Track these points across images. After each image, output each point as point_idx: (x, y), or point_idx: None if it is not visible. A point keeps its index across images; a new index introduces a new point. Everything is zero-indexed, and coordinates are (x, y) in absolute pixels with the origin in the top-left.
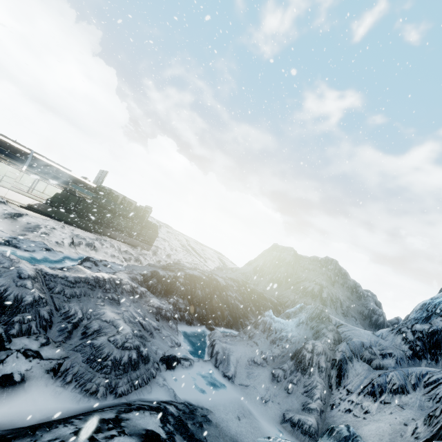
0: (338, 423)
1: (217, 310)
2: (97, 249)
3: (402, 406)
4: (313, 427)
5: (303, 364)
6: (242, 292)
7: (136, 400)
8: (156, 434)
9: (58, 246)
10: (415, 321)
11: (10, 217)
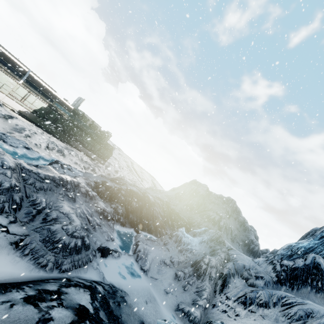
0: (216, 319)
1: (144, 219)
2: (65, 156)
3: (264, 316)
4: (197, 318)
5: (199, 272)
6: (164, 209)
7: (74, 277)
8: (86, 309)
9: (36, 147)
10: (281, 256)
11: (3, 117)
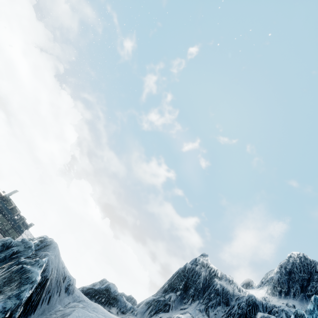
0: None
1: None
2: None
3: None
4: None
5: None
6: None
7: None
8: None
9: None
10: None
11: None
